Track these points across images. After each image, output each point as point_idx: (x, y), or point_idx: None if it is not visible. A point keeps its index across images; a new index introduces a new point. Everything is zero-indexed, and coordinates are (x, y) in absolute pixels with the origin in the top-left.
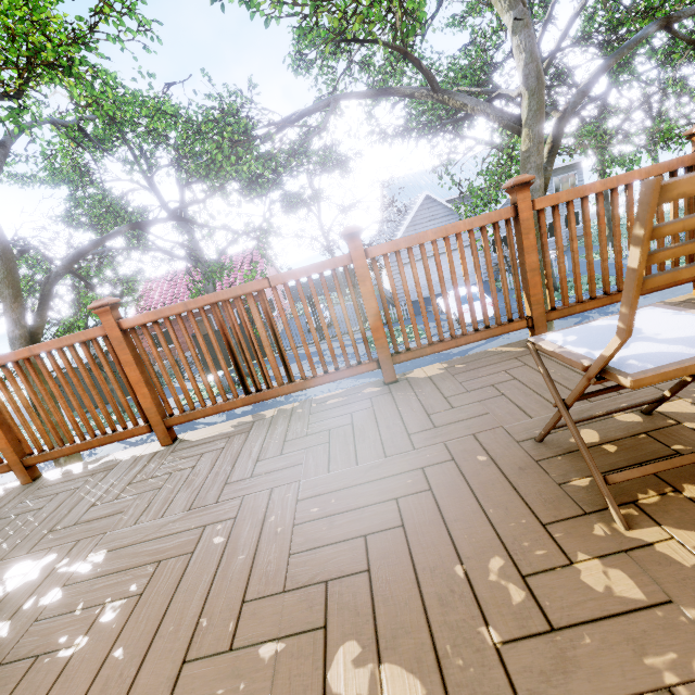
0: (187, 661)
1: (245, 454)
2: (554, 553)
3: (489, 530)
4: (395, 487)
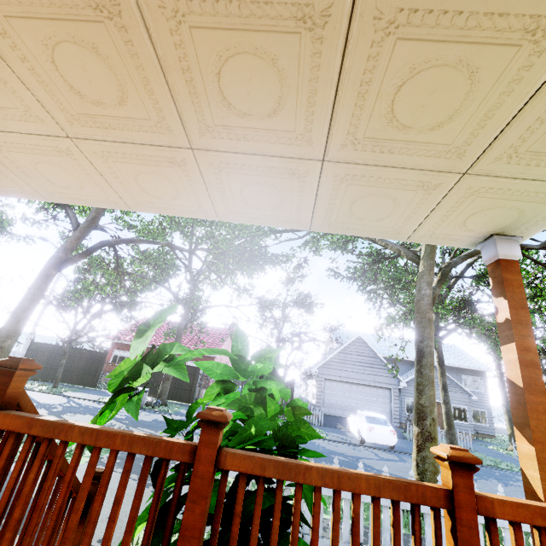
0: None
1: None
2: None
3: None
4: None
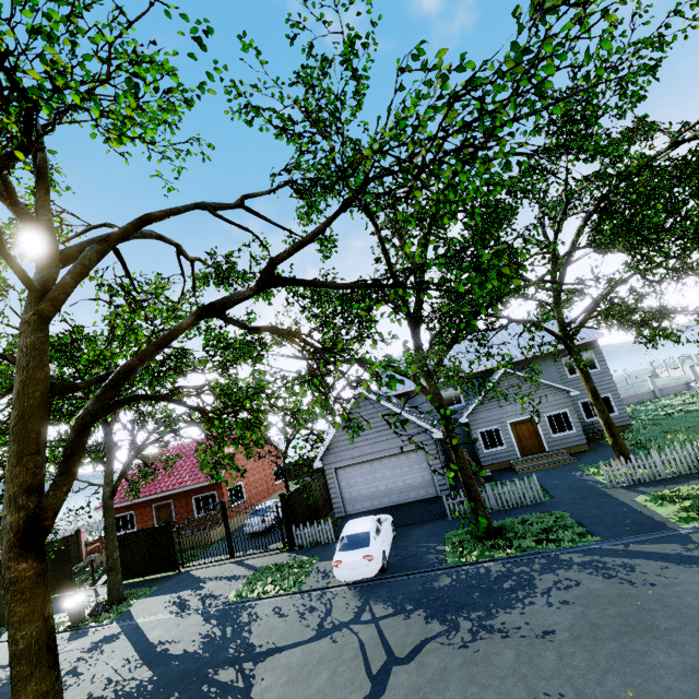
0: None
1: None
2: None
3: None
4: None
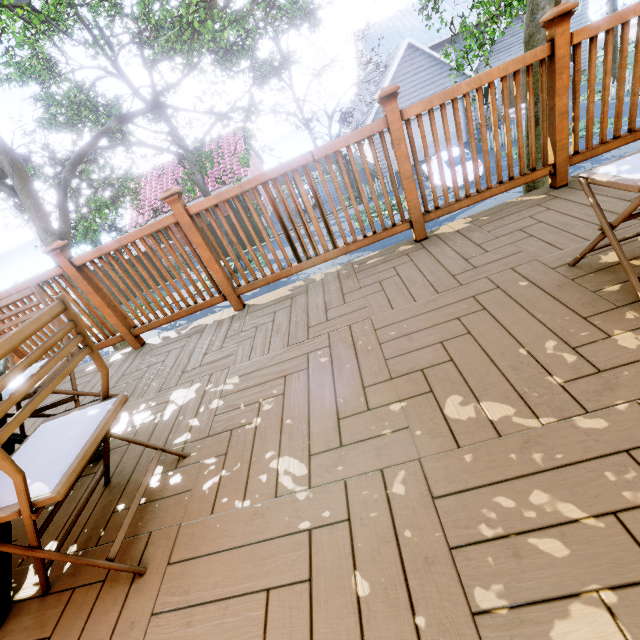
0: (341, 419)
1: (313, 307)
2: (595, 333)
3: (540, 327)
4: (454, 311)
